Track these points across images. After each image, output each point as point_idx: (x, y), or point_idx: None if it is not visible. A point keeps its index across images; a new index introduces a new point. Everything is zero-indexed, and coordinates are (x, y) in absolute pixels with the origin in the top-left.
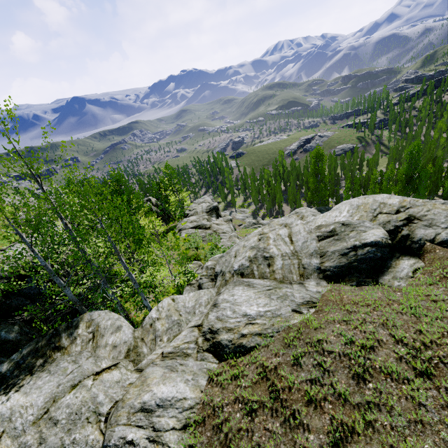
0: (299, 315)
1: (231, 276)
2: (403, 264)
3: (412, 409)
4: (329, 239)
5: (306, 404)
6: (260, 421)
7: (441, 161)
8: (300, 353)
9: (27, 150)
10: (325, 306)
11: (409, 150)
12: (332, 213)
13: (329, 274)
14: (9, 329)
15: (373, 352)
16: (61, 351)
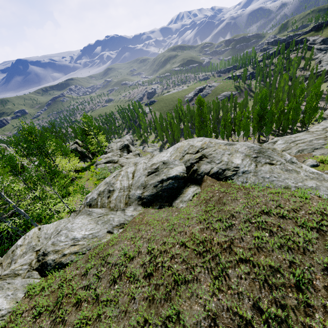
0: (110, 235)
1: (83, 207)
2: (189, 190)
3: (127, 302)
4: (153, 174)
5: (74, 305)
6: (39, 321)
7: (281, 103)
8: (92, 266)
9: None
10: (129, 226)
11: (260, 96)
12: (162, 154)
13: (145, 201)
14: None
15: (131, 261)
16: None
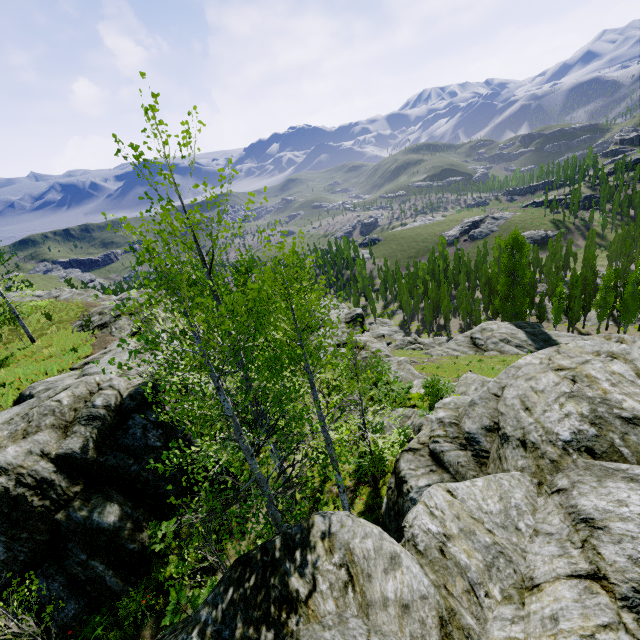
0: None
1: (562, 453)
2: None
3: None
4: None
5: None
6: None
7: None
8: None
9: (214, 203)
10: None
11: None
12: None
13: None
14: (104, 508)
15: None
16: (300, 612)
